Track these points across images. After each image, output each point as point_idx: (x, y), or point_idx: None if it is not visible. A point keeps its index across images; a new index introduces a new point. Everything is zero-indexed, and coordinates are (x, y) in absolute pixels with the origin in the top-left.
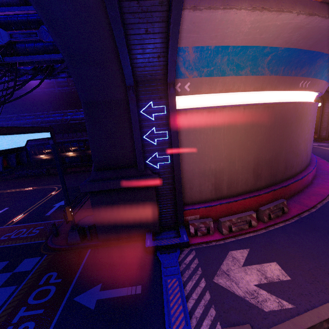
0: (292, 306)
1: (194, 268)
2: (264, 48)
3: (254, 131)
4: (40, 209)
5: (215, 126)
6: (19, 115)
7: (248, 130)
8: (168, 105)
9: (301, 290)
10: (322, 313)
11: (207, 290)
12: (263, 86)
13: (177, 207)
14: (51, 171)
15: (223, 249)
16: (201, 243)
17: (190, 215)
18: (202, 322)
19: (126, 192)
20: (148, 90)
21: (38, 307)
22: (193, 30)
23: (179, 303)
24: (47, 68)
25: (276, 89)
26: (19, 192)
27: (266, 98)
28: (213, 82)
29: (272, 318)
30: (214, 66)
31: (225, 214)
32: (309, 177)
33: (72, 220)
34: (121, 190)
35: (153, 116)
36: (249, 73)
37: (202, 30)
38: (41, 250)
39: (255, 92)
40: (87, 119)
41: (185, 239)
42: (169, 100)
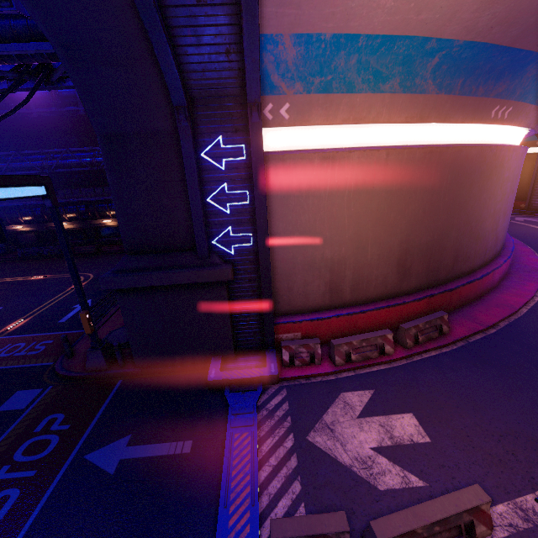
0: (424, 483)
1: (279, 417)
2: (427, 40)
3: (404, 195)
4: (51, 312)
5: (334, 183)
6: (19, 153)
7: (393, 193)
8: (249, 143)
9: (443, 460)
10: (463, 499)
11: (294, 452)
12: (423, 113)
13: (264, 319)
14: (76, 249)
15: (333, 388)
16: (299, 378)
17: (287, 331)
18: (277, 501)
19: (178, 292)
20: (213, 115)
21: (29, 467)
22: (288, 1)
23: (246, 471)
24: (41, 69)
25: (447, 120)
26: (22, 282)
27: (429, 136)
28: (332, 104)
29: (388, 502)
30: (332, 73)
31: (345, 332)
32: (496, 275)
33: (93, 333)
34: (170, 289)
35: (224, 164)
36: (397, 89)
37: (305, 0)
38: (45, 378)
39: (409, 124)
40: (108, 165)
41: (273, 370)
42: (250, 135)
